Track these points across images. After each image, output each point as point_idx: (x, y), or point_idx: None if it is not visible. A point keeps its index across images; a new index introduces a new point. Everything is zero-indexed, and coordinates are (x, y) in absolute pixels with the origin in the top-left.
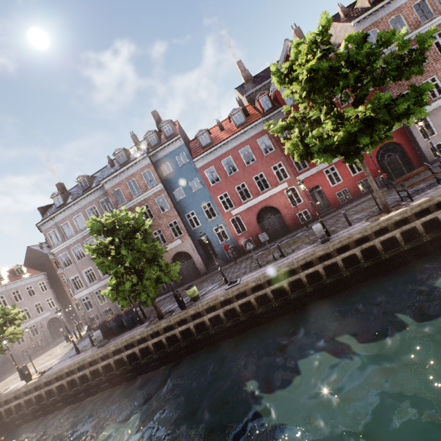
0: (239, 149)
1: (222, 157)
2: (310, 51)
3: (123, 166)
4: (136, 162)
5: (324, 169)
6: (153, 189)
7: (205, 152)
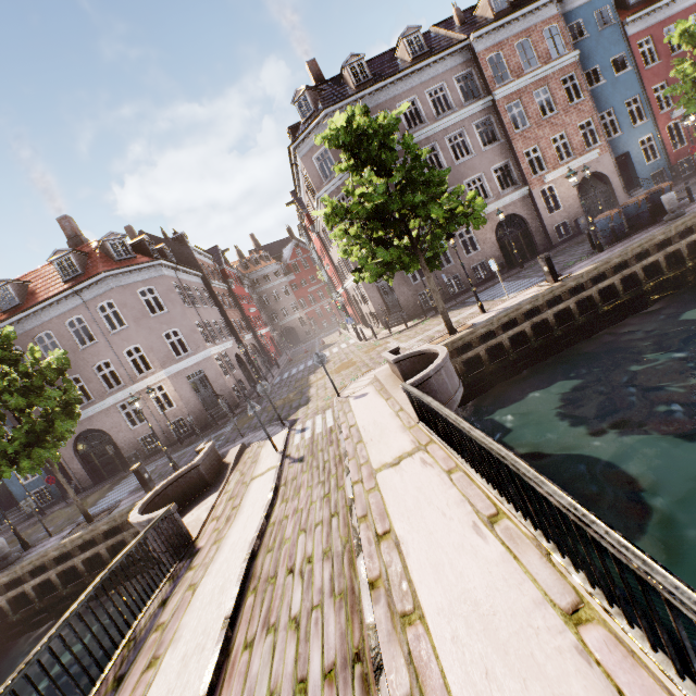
0: (690, 13)
1: (666, 23)
2: None
3: (521, 7)
4: (539, 5)
5: None
6: (564, 58)
7: (646, 9)
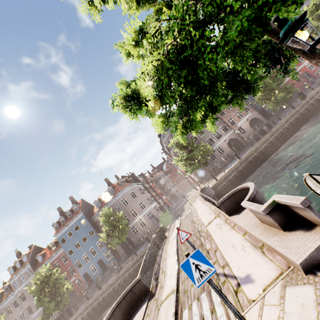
0: None
1: None
2: (313, 5)
3: None
4: None
5: (305, 65)
6: None
7: None
